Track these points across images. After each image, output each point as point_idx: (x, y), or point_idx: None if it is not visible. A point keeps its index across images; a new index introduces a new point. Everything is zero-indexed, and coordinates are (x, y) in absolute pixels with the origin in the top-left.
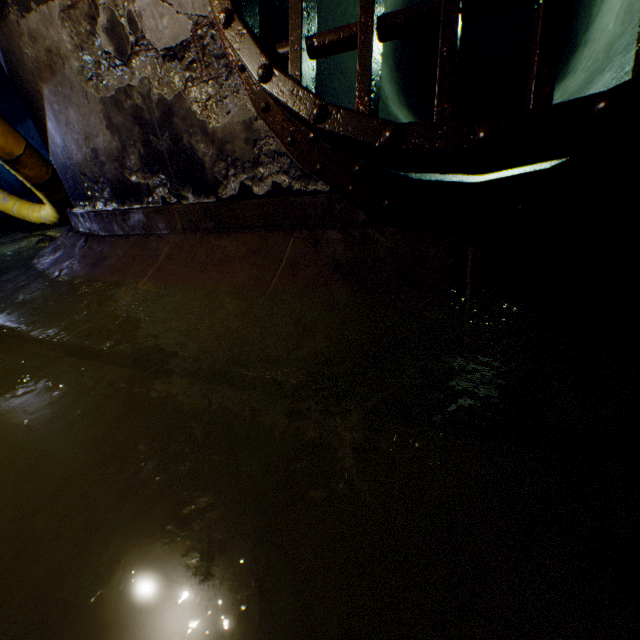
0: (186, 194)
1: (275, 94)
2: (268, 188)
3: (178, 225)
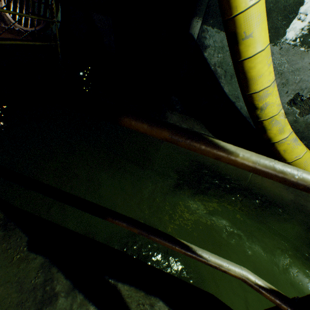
0: (2, 24)
1: (9, 17)
2: (18, 29)
3: (0, 30)
